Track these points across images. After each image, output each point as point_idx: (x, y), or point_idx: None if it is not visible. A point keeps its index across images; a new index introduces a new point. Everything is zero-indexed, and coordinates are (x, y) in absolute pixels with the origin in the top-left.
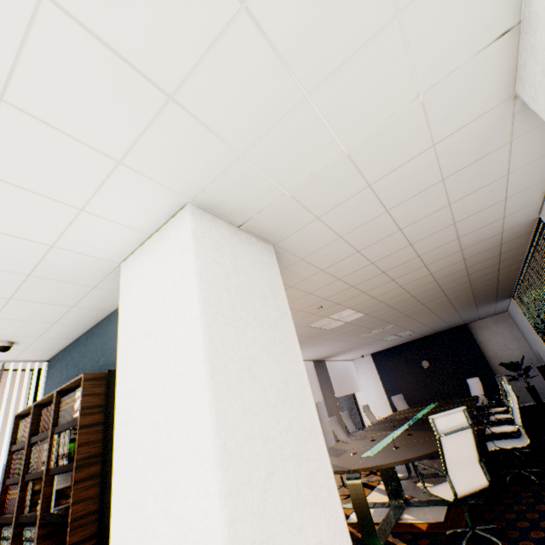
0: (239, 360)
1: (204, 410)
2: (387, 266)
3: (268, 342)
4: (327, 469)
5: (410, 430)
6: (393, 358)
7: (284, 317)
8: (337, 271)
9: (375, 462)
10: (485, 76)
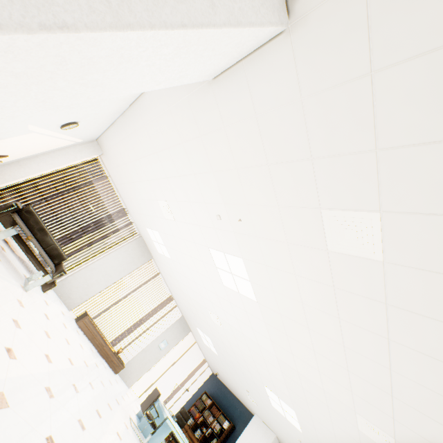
0: None
1: None
2: None
3: None
4: None
5: None
6: None
7: None
8: None
9: None
10: None
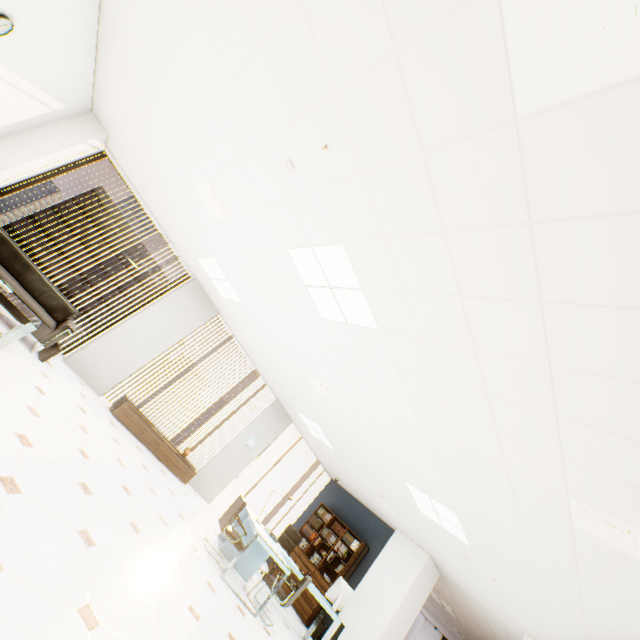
0: (406, 605)
1: (394, 608)
2: (479, 624)
3: (413, 605)
4: None
5: None
6: None
7: (422, 601)
8: (456, 598)
9: None
10: (520, 637)
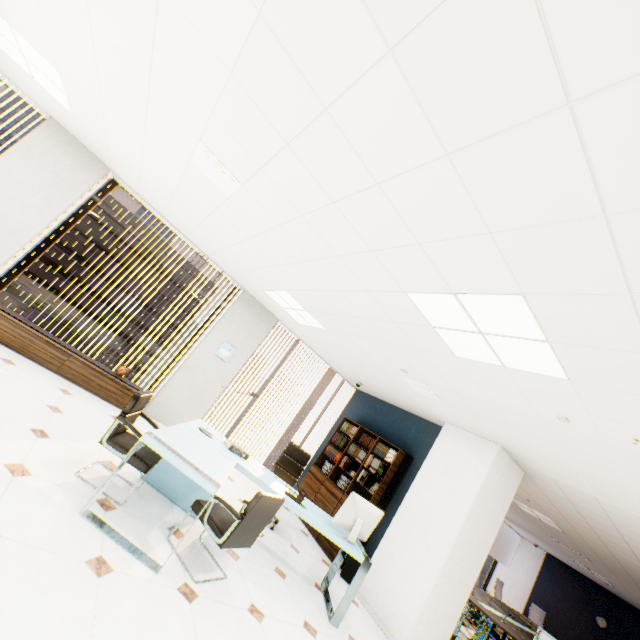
0: (474, 520)
1: (456, 527)
2: (600, 533)
3: (487, 520)
4: (472, 582)
5: (523, 630)
6: (568, 580)
7: (502, 513)
8: (556, 504)
9: (484, 610)
10: None
